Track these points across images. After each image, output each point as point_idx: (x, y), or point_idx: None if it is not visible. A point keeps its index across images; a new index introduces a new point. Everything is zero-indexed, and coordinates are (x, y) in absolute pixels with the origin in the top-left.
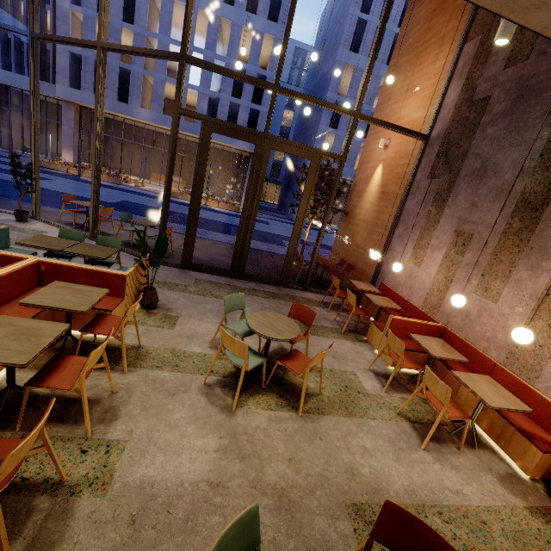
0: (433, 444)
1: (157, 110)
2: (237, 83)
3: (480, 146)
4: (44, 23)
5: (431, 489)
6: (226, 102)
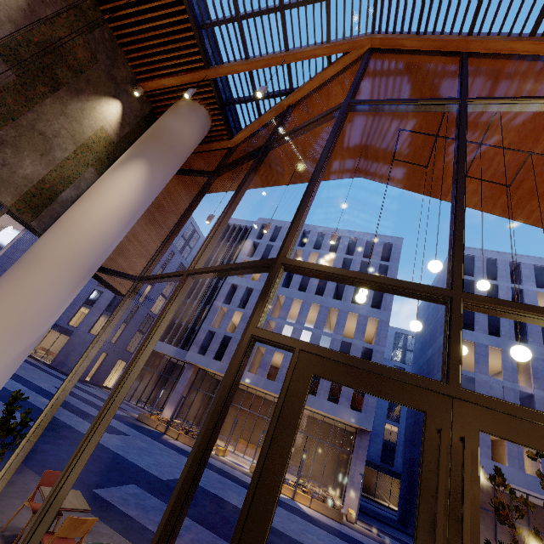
0: None
1: (262, 374)
2: None
3: None
4: (201, 314)
5: None
6: None
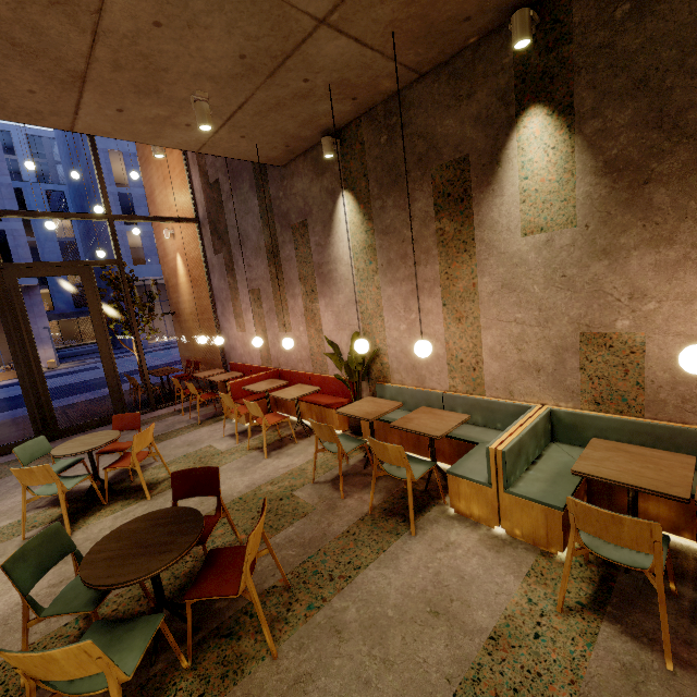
0: (276, 452)
1: None
2: None
3: (231, 219)
4: None
5: (268, 475)
6: None
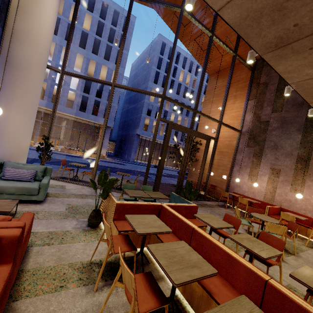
0: None
1: (48, 100)
2: None
3: (271, 137)
4: None
5: None
6: (93, 99)
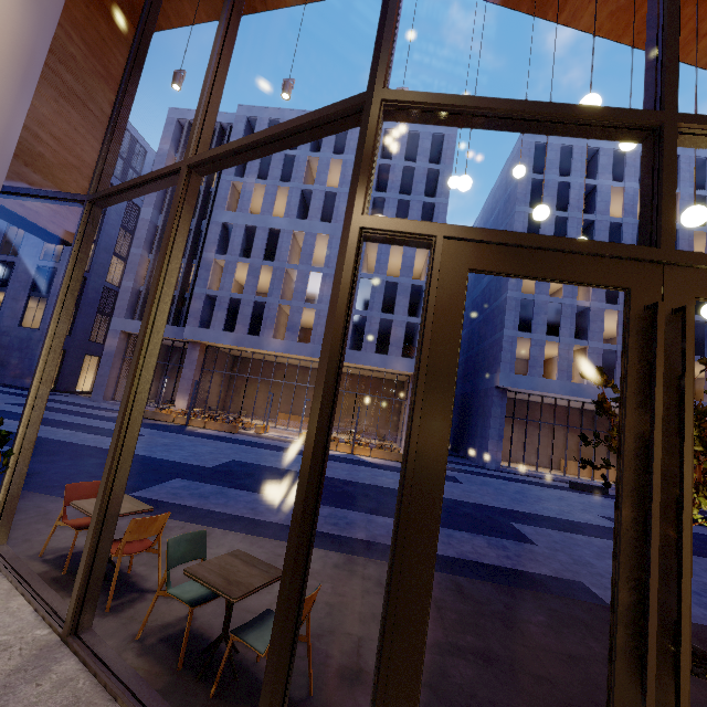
0: None
1: (292, 339)
2: (385, 301)
3: None
4: (188, 275)
5: None
6: (375, 319)
